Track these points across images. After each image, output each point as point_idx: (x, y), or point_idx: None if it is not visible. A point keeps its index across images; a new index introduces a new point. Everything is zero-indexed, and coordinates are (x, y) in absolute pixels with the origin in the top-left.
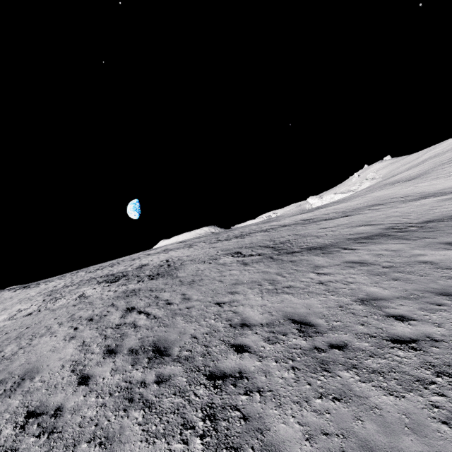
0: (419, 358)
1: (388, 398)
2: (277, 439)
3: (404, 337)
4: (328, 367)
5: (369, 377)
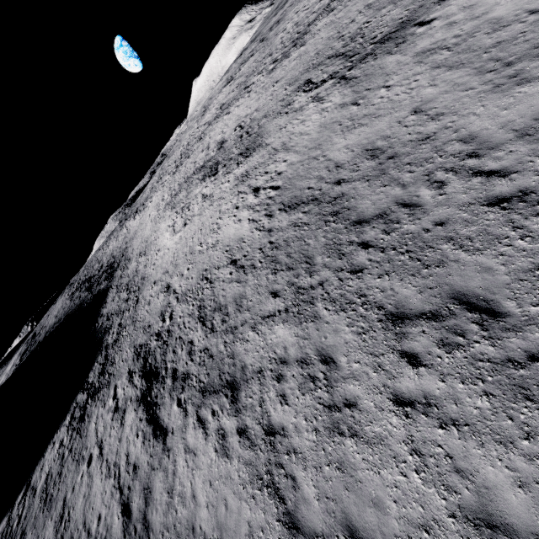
0: (431, 146)
1: (408, 175)
2: (362, 210)
3: (430, 134)
4: (384, 172)
5: (403, 169)
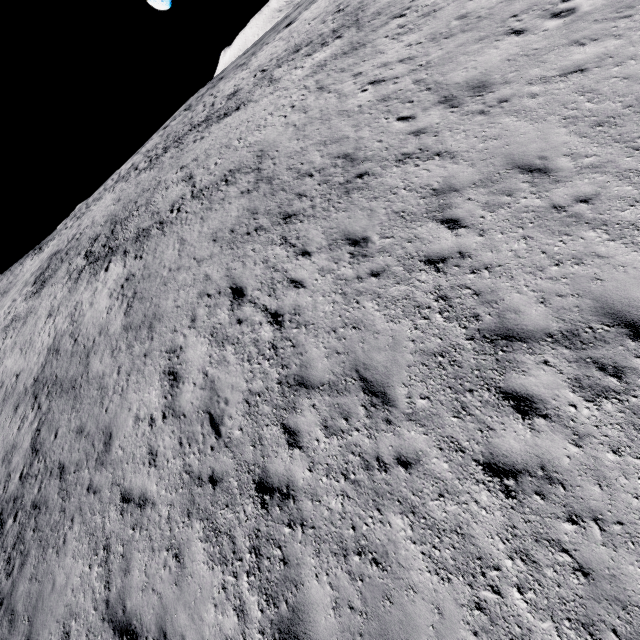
0: None
1: None
2: None
3: None
4: None
5: None
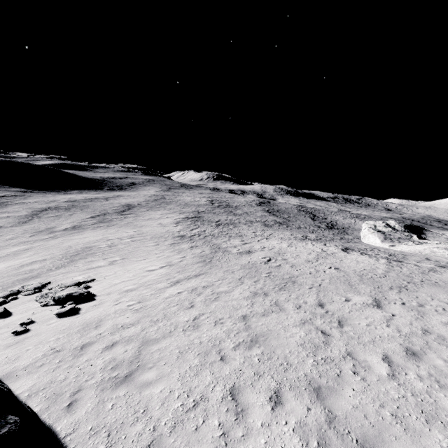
0: None
1: None
2: None
3: None
4: None
5: None
